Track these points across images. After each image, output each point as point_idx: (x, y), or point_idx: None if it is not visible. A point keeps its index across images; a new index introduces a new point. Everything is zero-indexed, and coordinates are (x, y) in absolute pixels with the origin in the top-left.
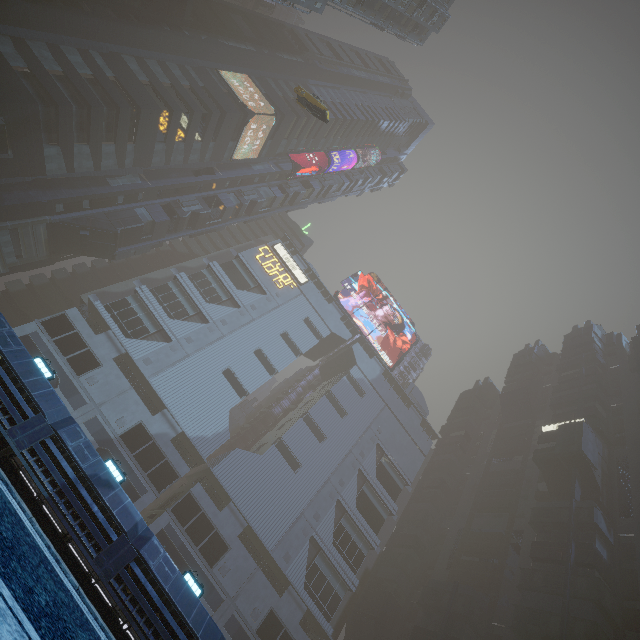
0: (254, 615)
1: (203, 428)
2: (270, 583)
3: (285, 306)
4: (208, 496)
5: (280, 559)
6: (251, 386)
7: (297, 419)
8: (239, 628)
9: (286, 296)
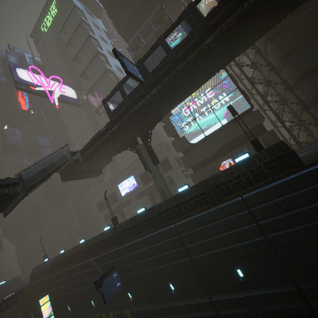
0: None
1: None
2: None
3: None
4: None
5: None
6: None
7: None
8: None
9: None
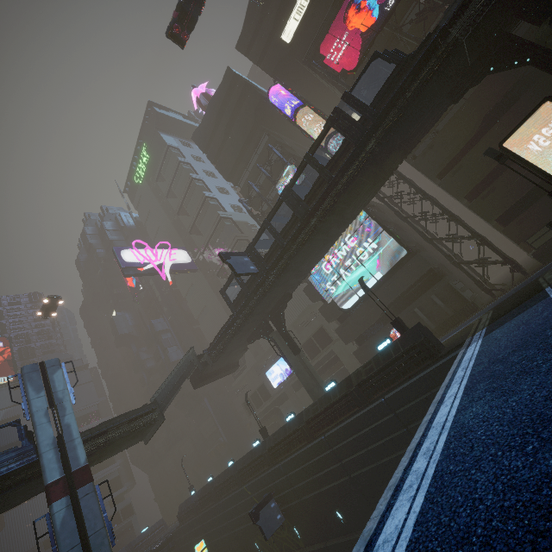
0: None
1: None
2: None
3: None
4: None
5: None
6: None
7: None
8: None
9: None
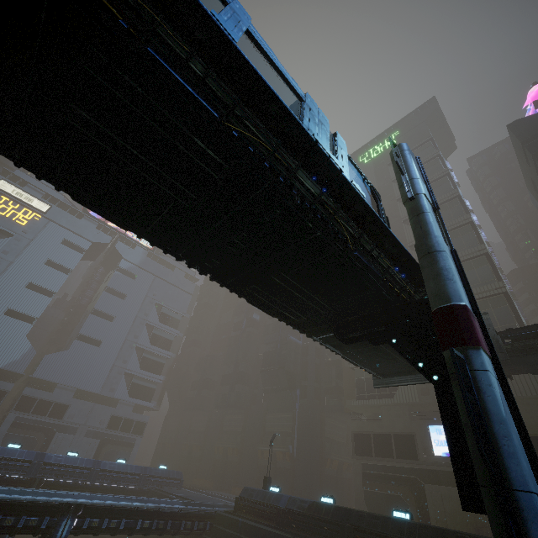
0: (102, 423)
1: (10, 357)
2: (109, 404)
3: (38, 238)
4: (38, 390)
5: (108, 393)
6: (37, 312)
7: (88, 315)
8: (95, 432)
9: (35, 229)
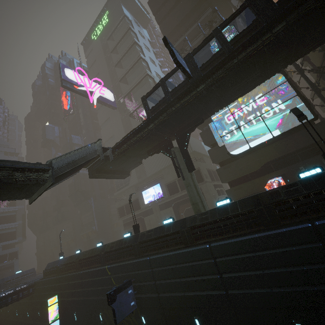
0: None
1: None
2: None
3: None
4: None
5: None
6: None
7: None
8: None
9: None
